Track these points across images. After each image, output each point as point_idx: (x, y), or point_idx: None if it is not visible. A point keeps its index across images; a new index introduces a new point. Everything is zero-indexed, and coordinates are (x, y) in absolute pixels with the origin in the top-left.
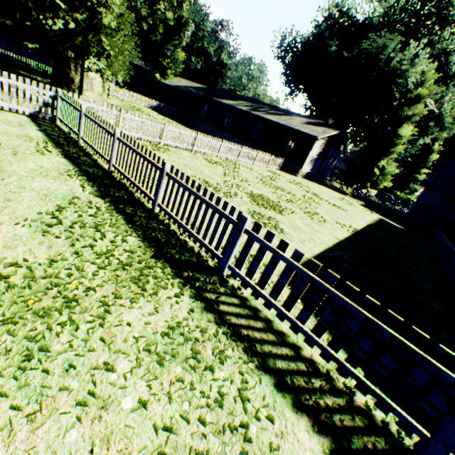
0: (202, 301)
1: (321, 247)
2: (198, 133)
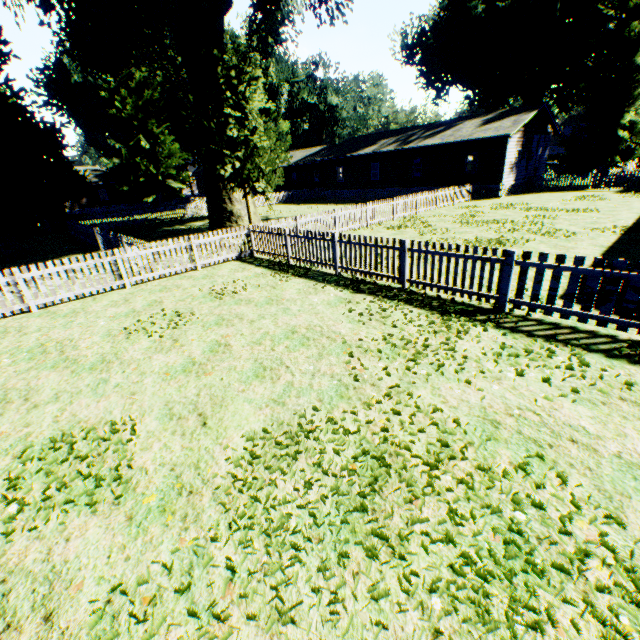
0: (505, 329)
1: (587, 261)
2: (367, 204)
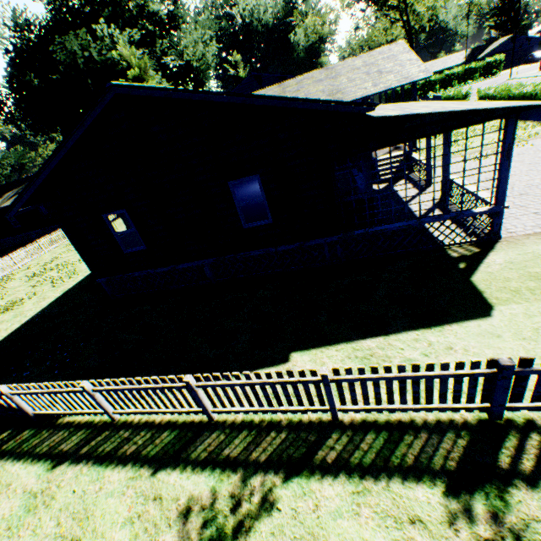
0: None
1: (30, 317)
2: None
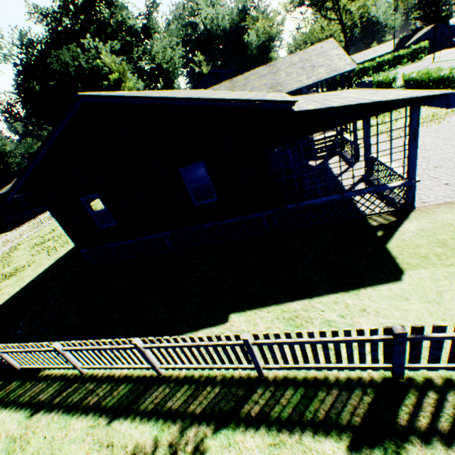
0: None
1: (28, 282)
2: None
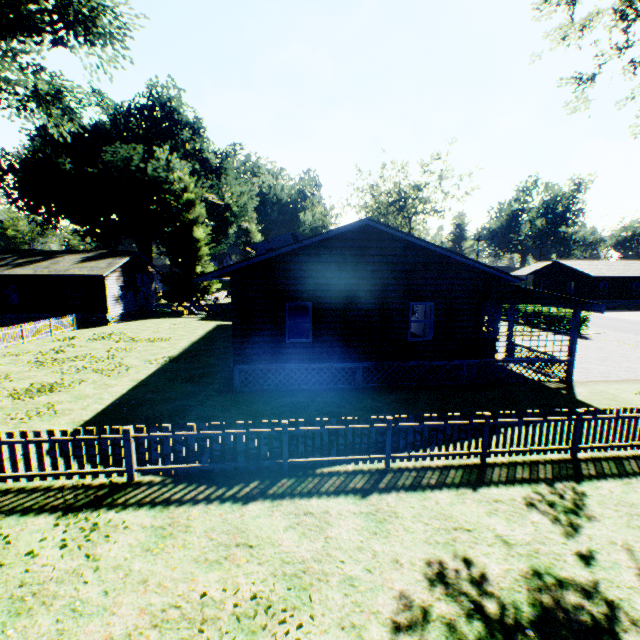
0: None
1: (111, 400)
2: None
